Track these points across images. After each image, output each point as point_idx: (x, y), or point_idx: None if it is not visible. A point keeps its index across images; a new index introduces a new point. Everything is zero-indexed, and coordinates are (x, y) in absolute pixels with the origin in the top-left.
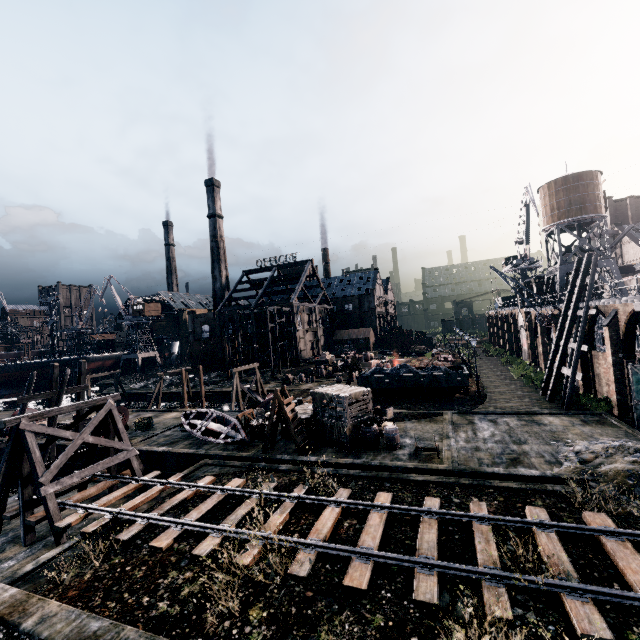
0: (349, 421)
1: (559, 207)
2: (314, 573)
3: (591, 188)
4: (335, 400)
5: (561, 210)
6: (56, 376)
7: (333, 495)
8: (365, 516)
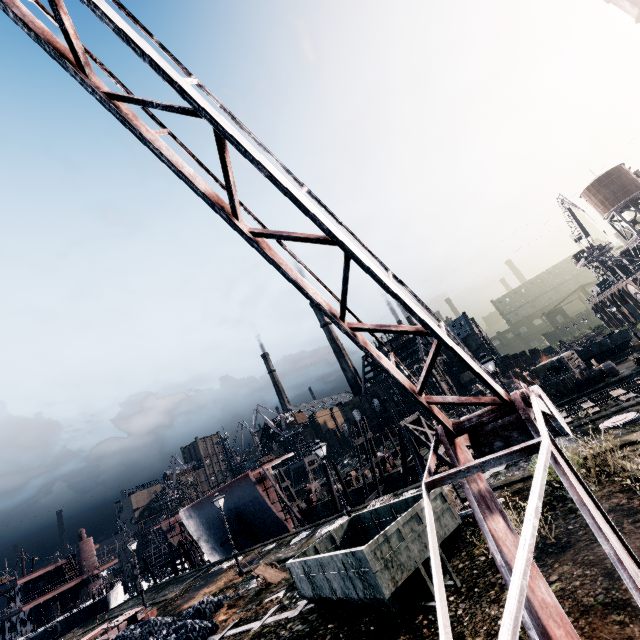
0: (574, 370)
1: (607, 199)
2: (639, 395)
3: (623, 177)
4: (555, 363)
5: (610, 200)
6: (359, 427)
7: (606, 394)
8: (638, 385)
